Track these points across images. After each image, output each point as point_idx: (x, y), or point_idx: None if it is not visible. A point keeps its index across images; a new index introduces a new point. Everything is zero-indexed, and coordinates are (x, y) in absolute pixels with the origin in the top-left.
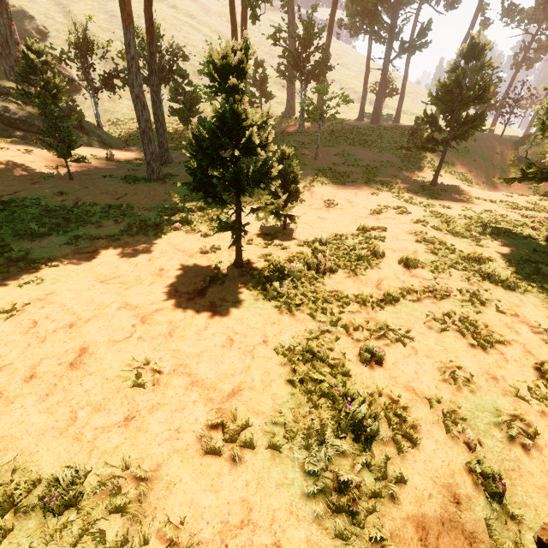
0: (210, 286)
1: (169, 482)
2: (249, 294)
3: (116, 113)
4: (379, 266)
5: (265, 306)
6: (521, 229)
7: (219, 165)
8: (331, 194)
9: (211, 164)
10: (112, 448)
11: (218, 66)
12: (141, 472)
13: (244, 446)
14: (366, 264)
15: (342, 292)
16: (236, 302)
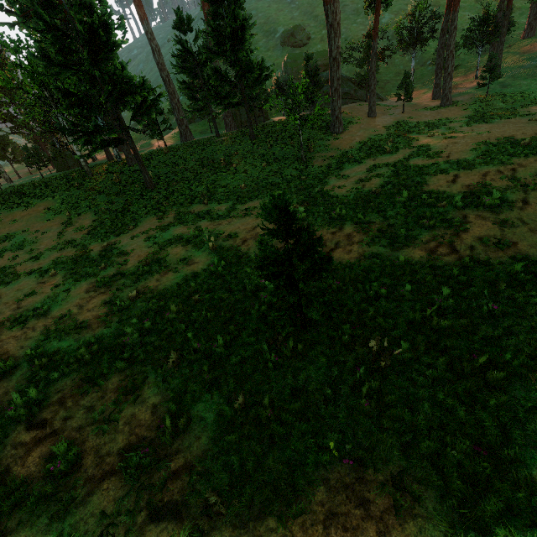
0: None
1: None
2: None
3: None
4: None
5: None
6: None
7: None
8: None
9: None
10: None
11: None
12: None
13: None
14: None
15: None
16: None
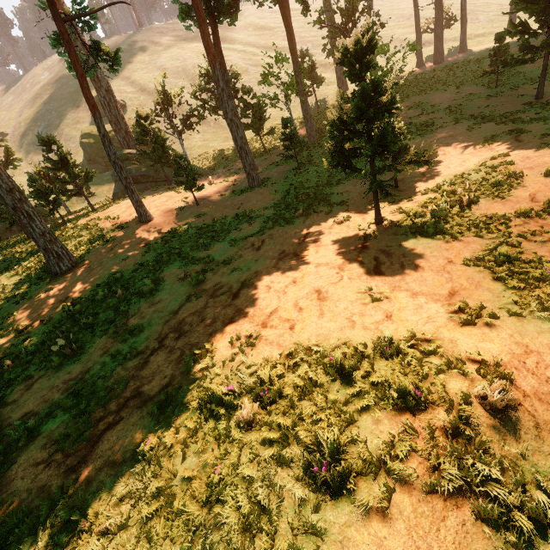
0: (366, 241)
1: (450, 340)
2: (407, 238)
3: (193, 148)
4: (523, 185)
5: (429, 241)
6: None
7: (358, 136)
8: (425, 145)
9: (353, 137)
10: (393, 330)
11: (352, 52)
12: (425, 338)
13: (490, 318)
14: (507, 187)
15: (497, 213)
16: (400, 245)
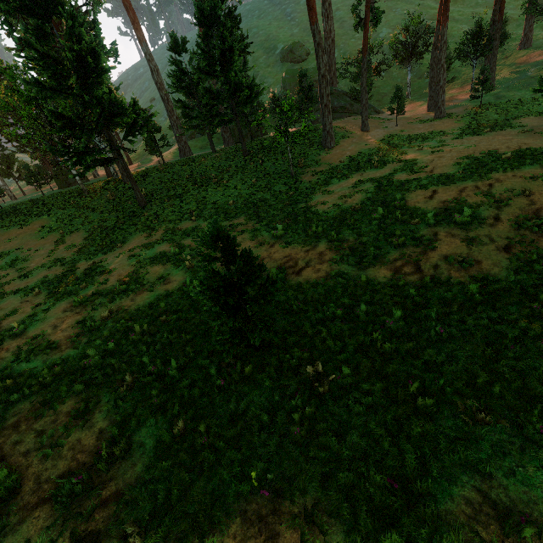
0: None
1: None
2: None
3: None
4: None
5: None
6: None
7: None
8: None
9: None
10: None
11: None
12: None
13: None
14: None
15: None
16: None
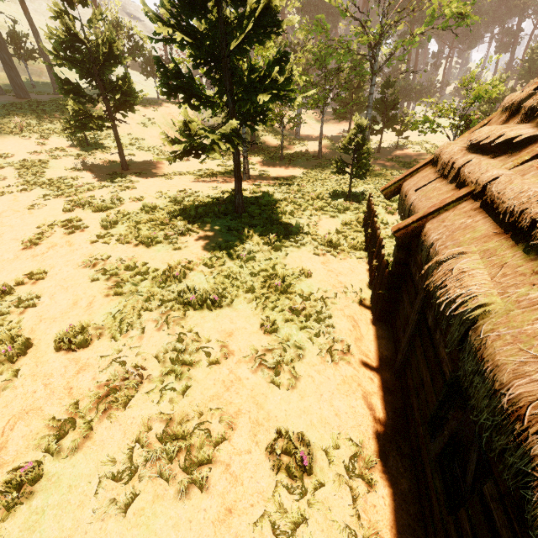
0: None
1: None
2: None
3: None
4: (14, 383)
5: None
6: (213, 207)
7: None
8: None
9: None
10: None
11: None
12: None
13: None
14: None
15: None
16: None
